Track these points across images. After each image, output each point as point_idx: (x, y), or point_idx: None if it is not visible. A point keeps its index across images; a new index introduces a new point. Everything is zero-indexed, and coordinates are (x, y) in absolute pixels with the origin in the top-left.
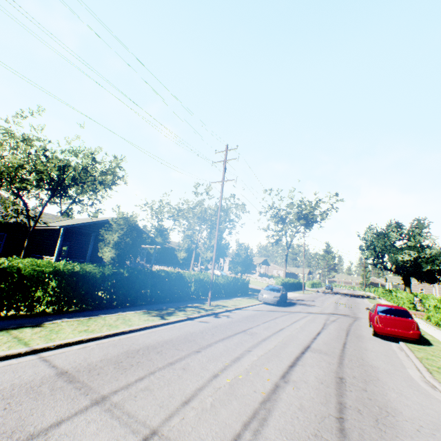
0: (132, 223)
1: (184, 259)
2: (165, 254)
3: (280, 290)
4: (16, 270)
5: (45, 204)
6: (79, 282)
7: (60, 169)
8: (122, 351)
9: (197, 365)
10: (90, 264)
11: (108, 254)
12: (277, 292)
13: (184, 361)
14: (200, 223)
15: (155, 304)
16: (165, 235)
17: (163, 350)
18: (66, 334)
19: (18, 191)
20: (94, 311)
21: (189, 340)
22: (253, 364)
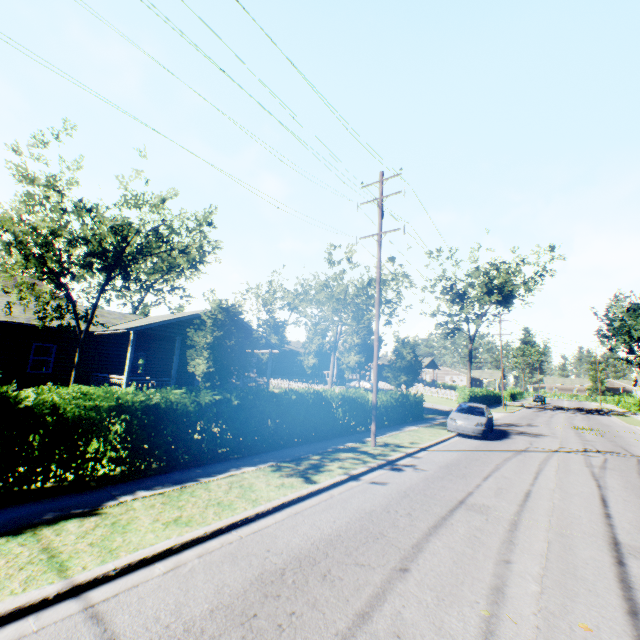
0: (235, 316)
1: (313, 367)
2: (283, 361)
3: (483, 412)
4: (49, 410)
5: (99, 293)
6: (160, 422)
7: (115, 233)
8: (251, 575)
9: (422, 621)
10: (176, 389)
11: (203, 368)
12: (479, 416)
13: (387, 606)
14: (338, 310)
15: (285, 449)
16: (281, 332)
17: (332, 569)
18: (140, 534)
19: (57, 277)
20: (188, 469)
21: (373, 535)
22: (542, 609)
